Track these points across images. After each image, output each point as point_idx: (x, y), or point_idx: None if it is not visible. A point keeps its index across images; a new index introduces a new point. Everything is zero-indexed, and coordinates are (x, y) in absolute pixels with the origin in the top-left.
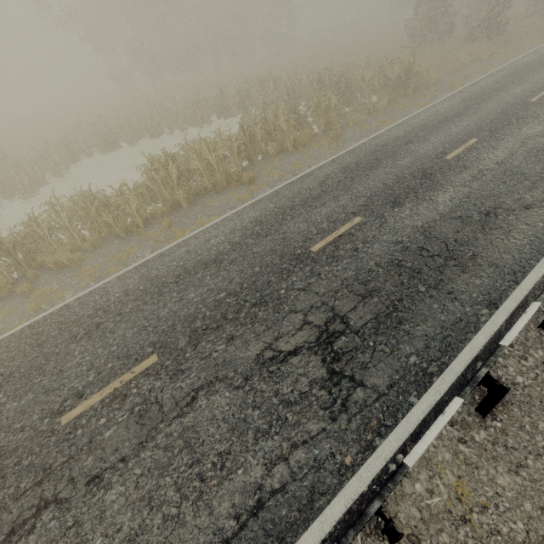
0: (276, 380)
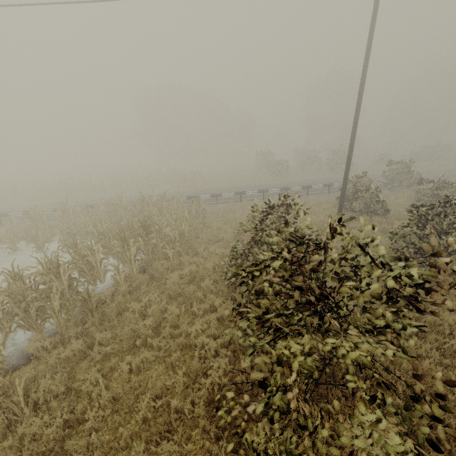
0: None
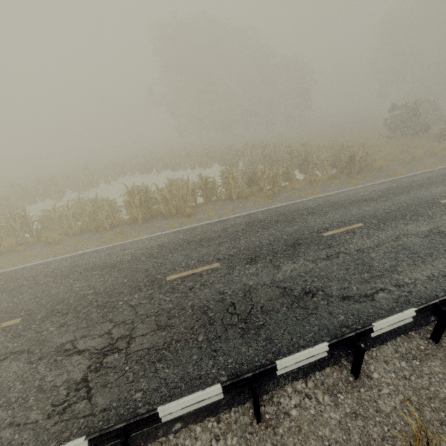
0: (52, 368)
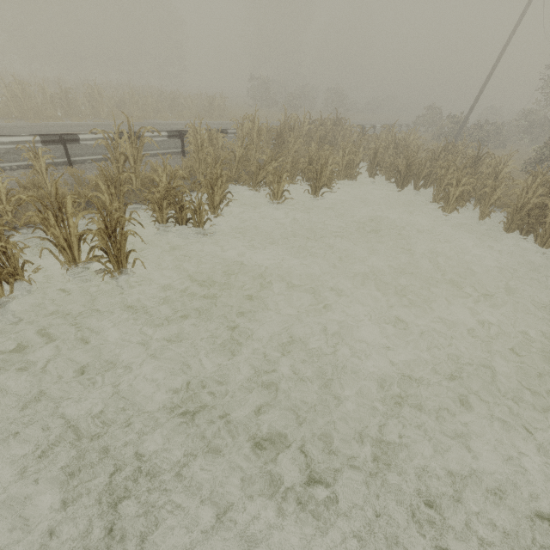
0: None
